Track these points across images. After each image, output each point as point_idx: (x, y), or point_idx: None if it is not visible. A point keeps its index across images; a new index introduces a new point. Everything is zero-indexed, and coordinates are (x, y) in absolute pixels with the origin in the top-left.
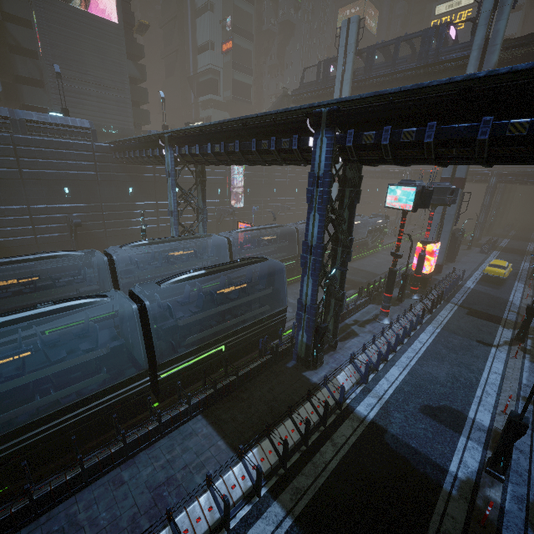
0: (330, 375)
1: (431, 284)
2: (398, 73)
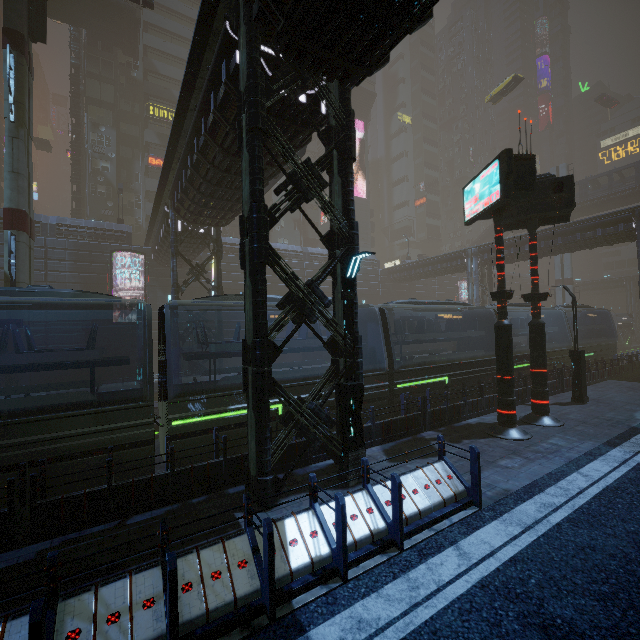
0: None
1: None
2: (617, 194)
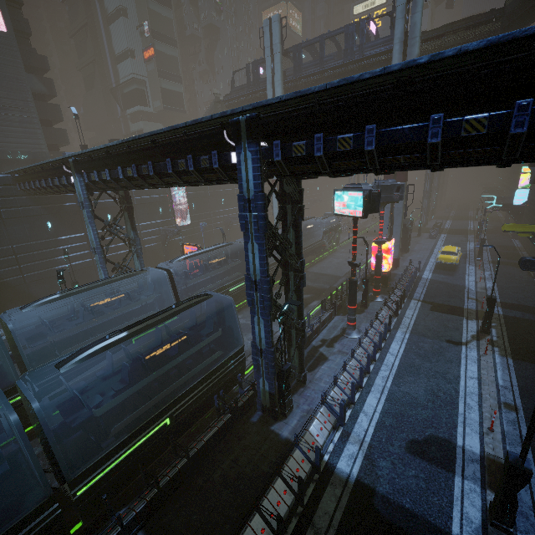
0: (303, 422)
1: (392, 280)
2: (327, 71)
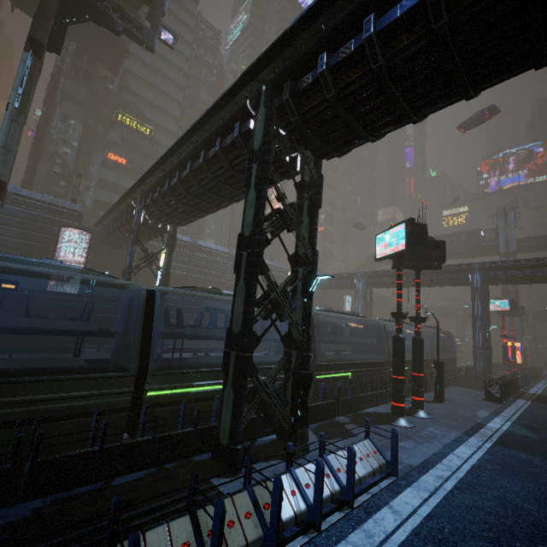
0: None
1: None
2: (455, 250)
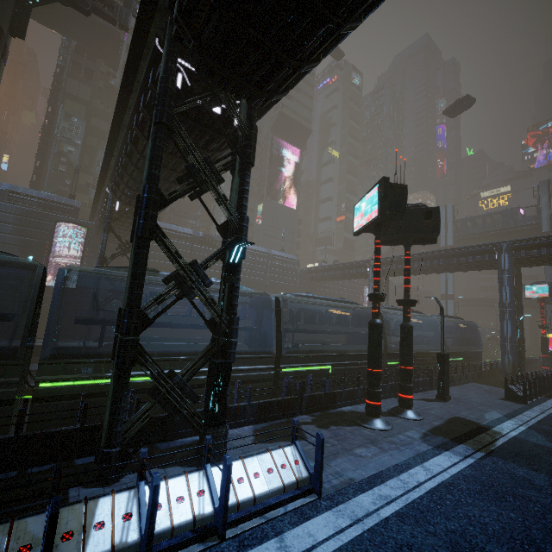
0: None
1: None
2: (488, 232)
